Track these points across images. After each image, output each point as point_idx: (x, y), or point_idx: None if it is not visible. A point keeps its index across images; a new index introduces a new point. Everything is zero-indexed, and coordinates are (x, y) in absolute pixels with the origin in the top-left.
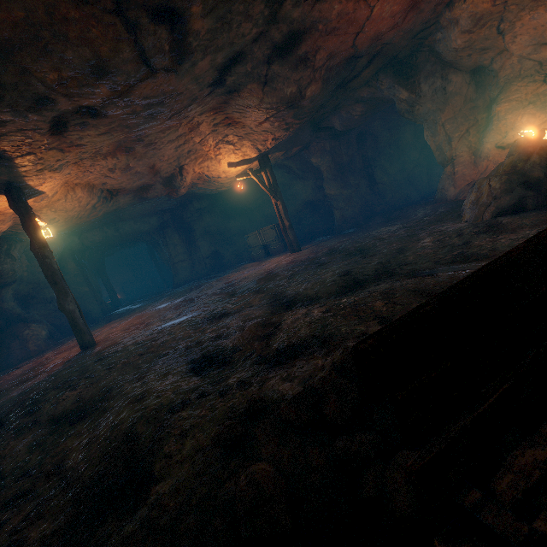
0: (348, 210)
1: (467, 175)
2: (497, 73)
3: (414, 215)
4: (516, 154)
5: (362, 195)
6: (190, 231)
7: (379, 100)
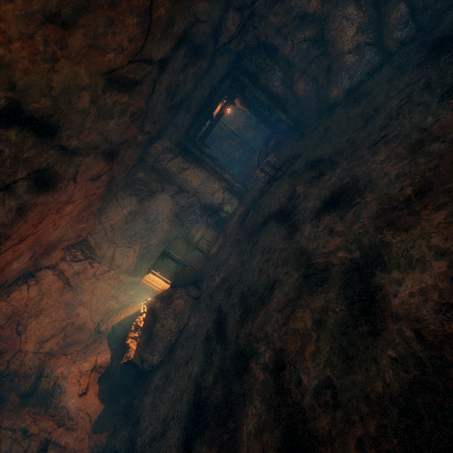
0: None
1: (79, 435)
2: (14, 374)
3: None
4: (157, 301)
5: None
6: None
7: None
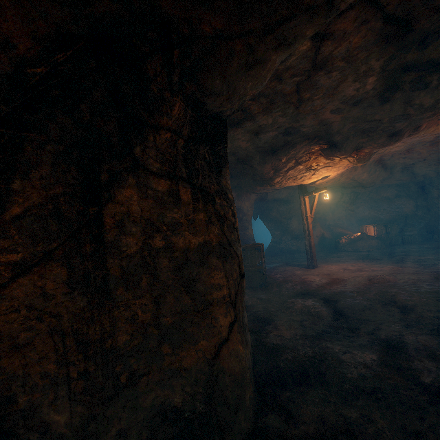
0: None
1: None
2: None
3: None
4: (365, 236)
5: None
6: None
7: (290, 198)
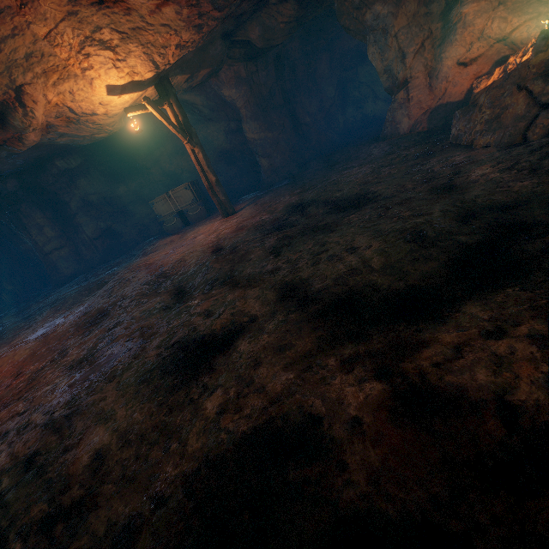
0: (277, 158)
1: (423, 102)
2: None
3: (367, 155)
4: None
5: (289, 138)
6: (59, 204)
7: None
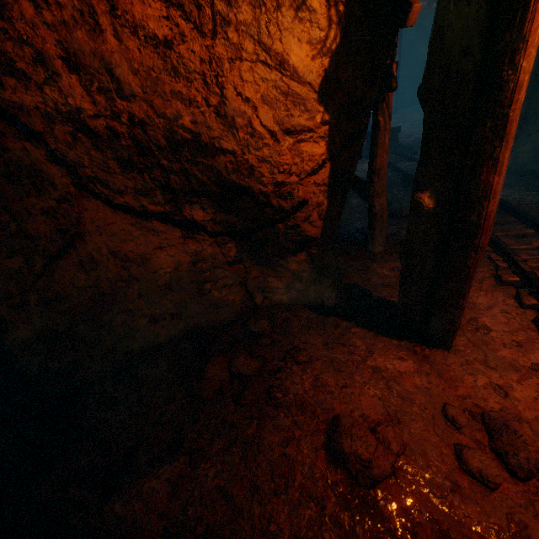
0: None
1: None
2: None
3: None
4: None
5: None
6: None
7: None
